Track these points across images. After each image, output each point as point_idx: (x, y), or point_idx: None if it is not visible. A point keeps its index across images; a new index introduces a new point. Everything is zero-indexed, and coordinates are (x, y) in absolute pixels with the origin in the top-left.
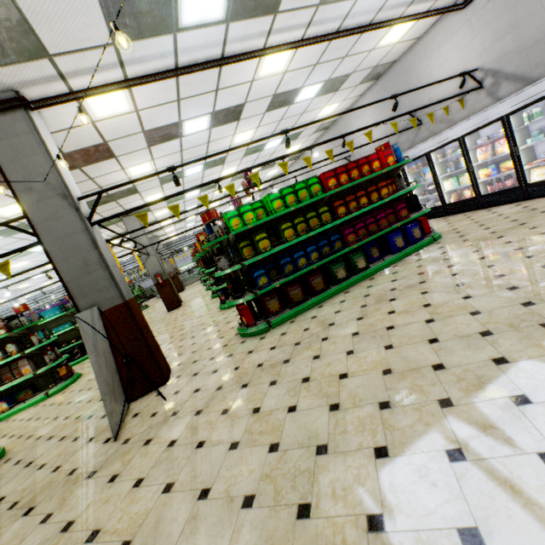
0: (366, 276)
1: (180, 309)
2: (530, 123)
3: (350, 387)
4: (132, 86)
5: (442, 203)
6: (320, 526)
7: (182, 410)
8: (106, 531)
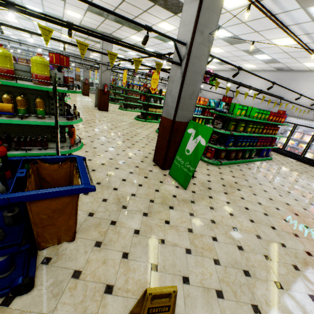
0: (251, 161)
1: (111, 114)
2: None
3: (295, 209)
4: (262, 11)
5: None
6: None
7: (213, 188)
8: (241, 229)
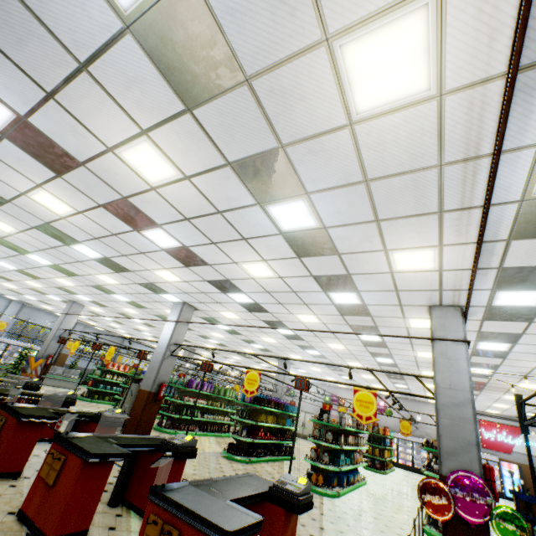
0: None
1: None
2: None
3: None
4: None
5: None
6: None
7: None
8: None
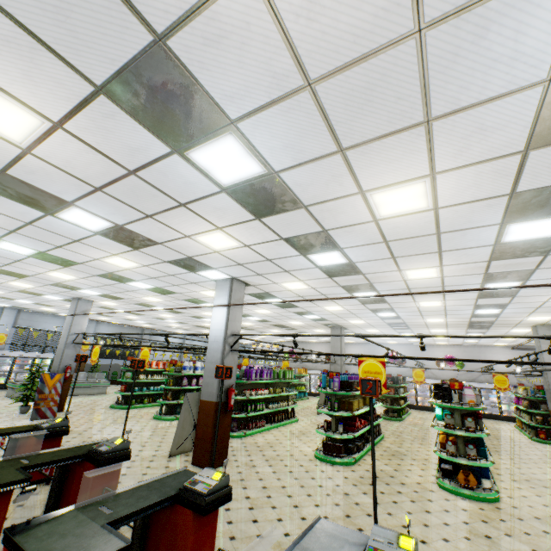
0: None
1: None
2: None
3: None
4: None
5: (500, 413)
6: None
7: None
8: None
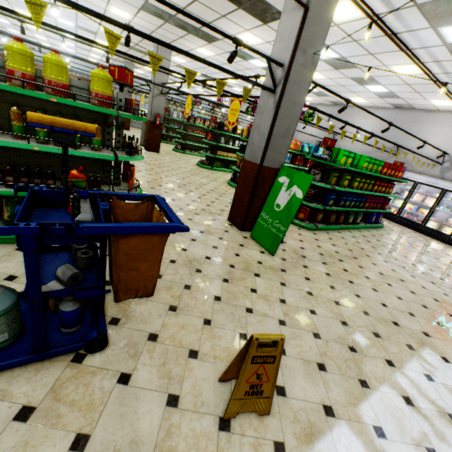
0: (356, 228)
1: (164, 157)
2: (451, 201)
3: (411, 287)
4: (381, 28)
5: None
6: (451, 330)
7: (308, 257)
8: (344, 304)
